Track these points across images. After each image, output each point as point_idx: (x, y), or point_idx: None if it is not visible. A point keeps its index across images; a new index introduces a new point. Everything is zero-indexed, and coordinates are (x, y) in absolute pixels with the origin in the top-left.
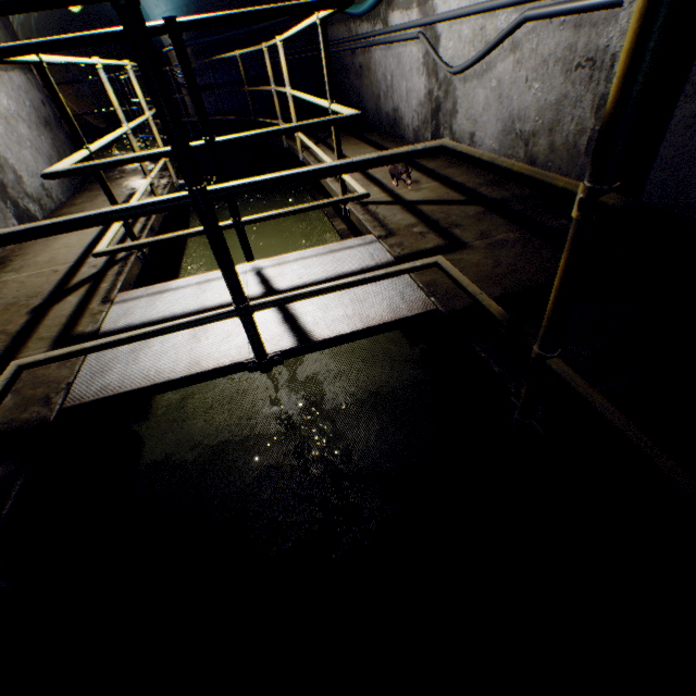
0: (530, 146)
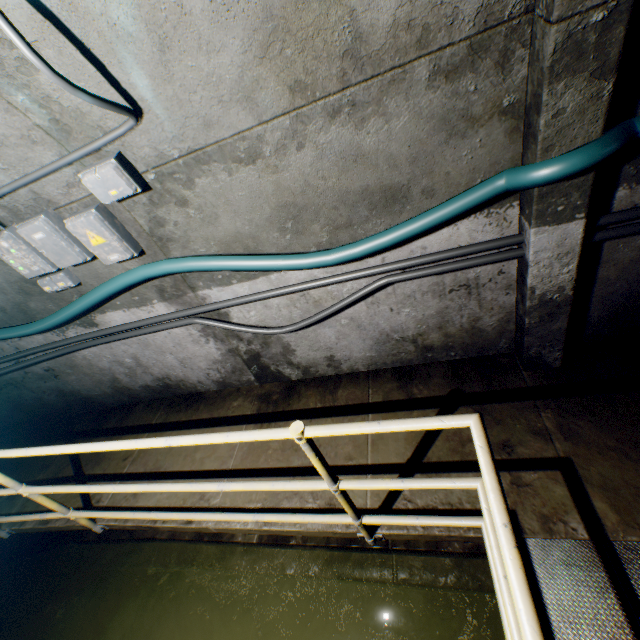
0: (419, 341)
